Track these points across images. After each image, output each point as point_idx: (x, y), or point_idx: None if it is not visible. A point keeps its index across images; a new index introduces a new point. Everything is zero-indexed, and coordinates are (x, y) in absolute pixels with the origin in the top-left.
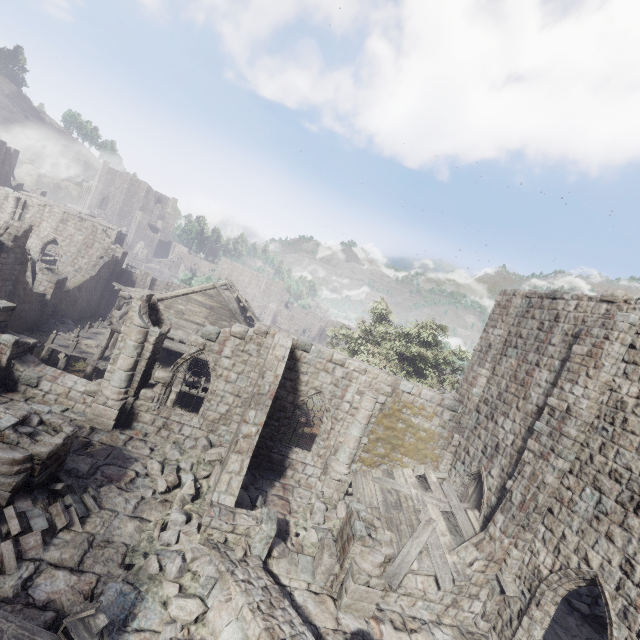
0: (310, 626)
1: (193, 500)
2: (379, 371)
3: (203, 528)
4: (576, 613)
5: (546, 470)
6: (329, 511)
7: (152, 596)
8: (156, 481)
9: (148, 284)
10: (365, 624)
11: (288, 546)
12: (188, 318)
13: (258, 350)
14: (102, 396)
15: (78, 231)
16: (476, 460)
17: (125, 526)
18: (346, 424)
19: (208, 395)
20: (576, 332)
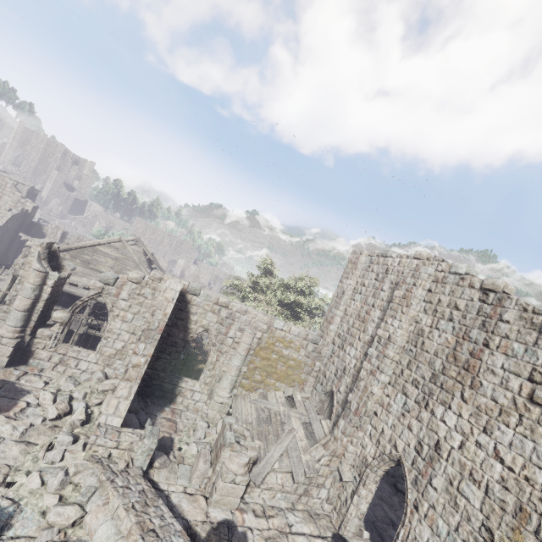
0: (182, 520)
1: (83, 424)
2: (257, 312)
3: (88, 446)
4: (399, 493)
5: (373, 383)
6: (210, 428)
7: (31, 508)
8: (47, 409)
9: (59, 237)
10: (231, 515)
11: (170, 458)
12: (94, 267)
13: (153, 294)
14: None
15: None
16: (330, 381)
17: (10, 450)
18: (229, 356)
19: (105, 333)
20: (398, 281)
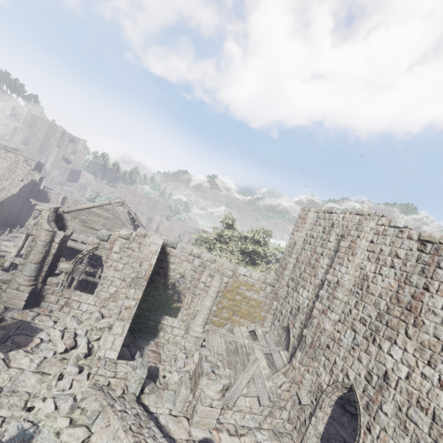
0: (169, 439)
1: (86, 357)
2: (224, 261)
3: (92, 376)
4: (348, 413)
5: (325, 321)
6: (188, 358)
7: (48, 429)
8: (57, 344)
9: (60, 201)
10: (209, 434)
11: (157, 385)
12: (89, 225)
13: (139, 247)
14: (15, 283)
15: (3, 160)
16: (286, 318)
17: (29, 379)
18: (201, 298)
19: (101, 280)
20: (343, 233)
